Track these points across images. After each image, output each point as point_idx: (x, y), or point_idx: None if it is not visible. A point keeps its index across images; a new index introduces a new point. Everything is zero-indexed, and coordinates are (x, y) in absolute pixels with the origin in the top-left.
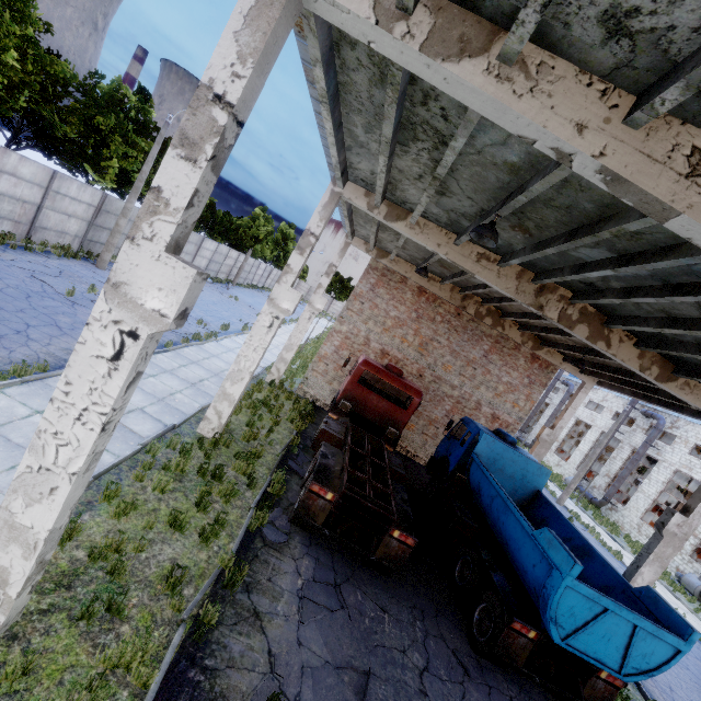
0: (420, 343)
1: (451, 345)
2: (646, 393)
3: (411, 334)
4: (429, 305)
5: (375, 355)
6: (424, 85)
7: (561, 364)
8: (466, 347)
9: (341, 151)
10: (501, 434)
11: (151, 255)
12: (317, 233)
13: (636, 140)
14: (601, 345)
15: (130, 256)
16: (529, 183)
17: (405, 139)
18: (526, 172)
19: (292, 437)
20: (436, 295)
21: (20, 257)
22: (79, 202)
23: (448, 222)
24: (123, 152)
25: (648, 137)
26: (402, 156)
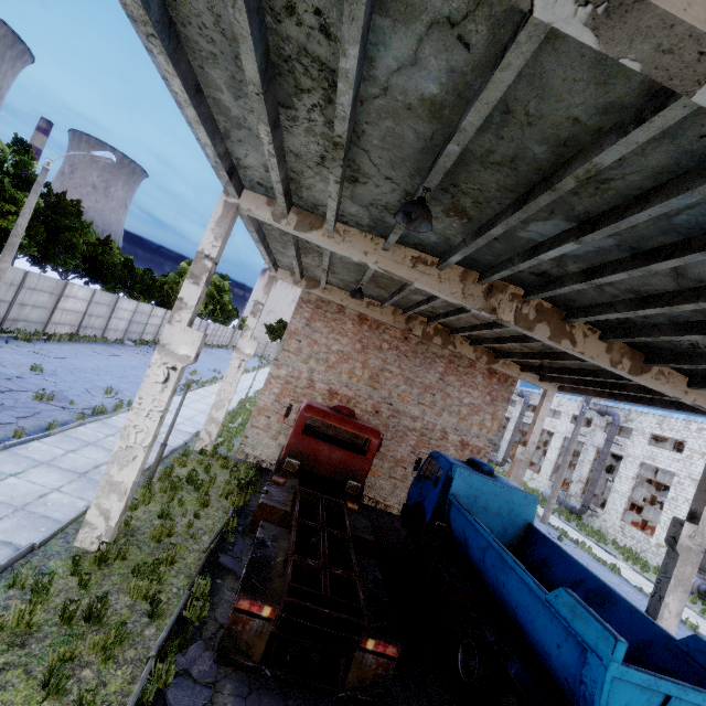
0: (370, 376)
1: (404, 373)
2: (613, 391)
3: (359, 367)
4: (373, 332)
5: (322, 397)
6: None
7: (519, 374)
8: (419, 373)
9: (215, 138)
10: (475, 464)
11: None
12: (213, 255)
13: None
14: (566, 344)
15: None
16: (459, 122)
17: (287, 95)
18: (452, 110)
19: (227, 519)
20: (378, 321)
21: None
22: None
23: (371, 224)
24: (1, 211)
25: None
26: (291, 128)
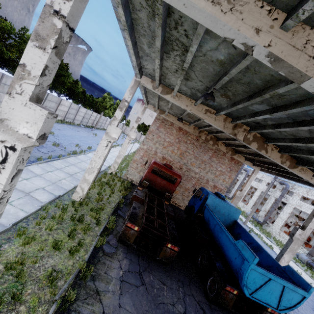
0: (180, 153)
1: (194, 154)
2: (283, 174)
3: (176, 149)
4: (184, 135)
5: (159, 159)
6: (175, 17)
7: (244, 161)
8: (201, 155)
9: (137, 58)
10: (218, 194)
11: (21, 103)
12: (128, 100)
13: (287, 38)
14: (263, 152)
15: (9, 104)
16: (229, 70)
17: (168, 50)
18: (227, 65)
19: (120, 199)
20: (187, 131)
21: None
22: None
23: (191, 94)
24: None
25: (293, 36)
26: (167, 59)
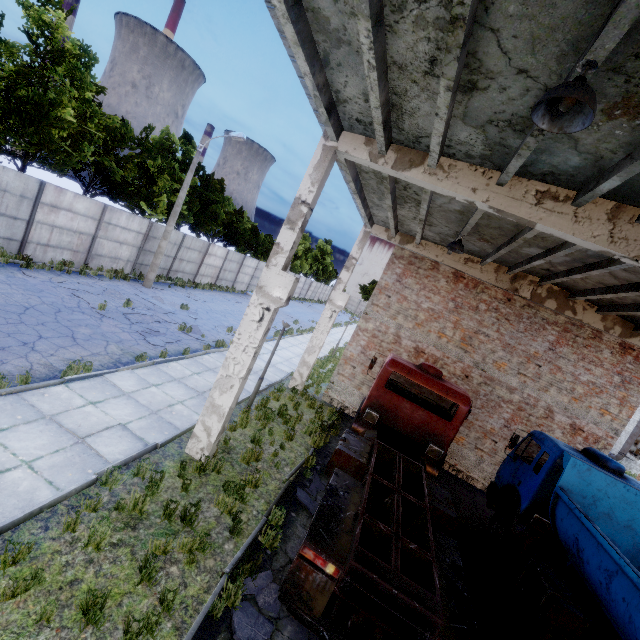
0: (461, 337)
1: (503, 338)
2: None
3: (449, 327)
4: (469, 291)
5: (407, 354)
6: None
7: None
8: (523, 339)
9: (314, 64)
10: (596, 457)
11: None
12: (309, 201)
13: None
14: None
15: None
16: None
17: None
18: None
19: (307, 456)
20: (477, 279)
21: (71, 280)
22: (129, 230)
23: (485, 152)
24: (173, 190)
25: None
26: (397, 24)
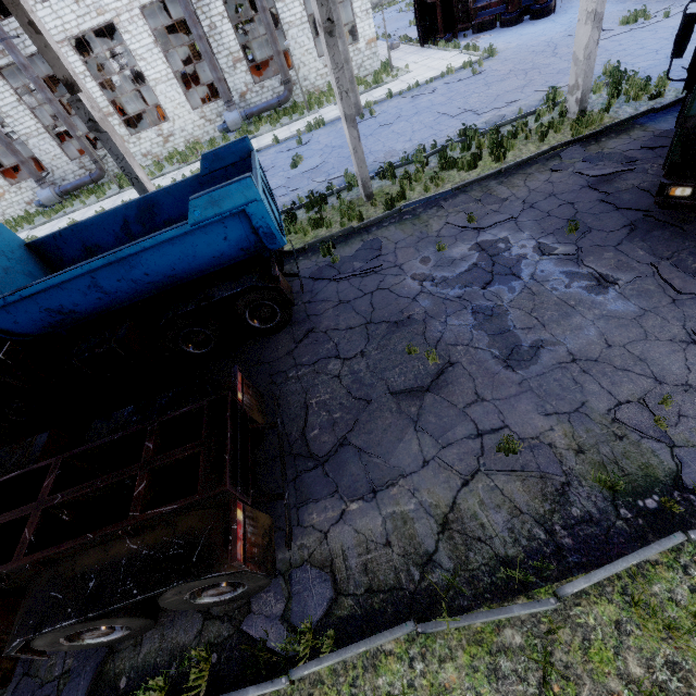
0: None
1: None
2: None
3: None
4: None
5: None
6: None
7: None
8: None
9: None
10: None
11: None
12: None
13: None
14: None
15: None
16: None
17: None
18: None
19: None
20: None
21: None
22: None
23: None
24: None
25: None
26: None
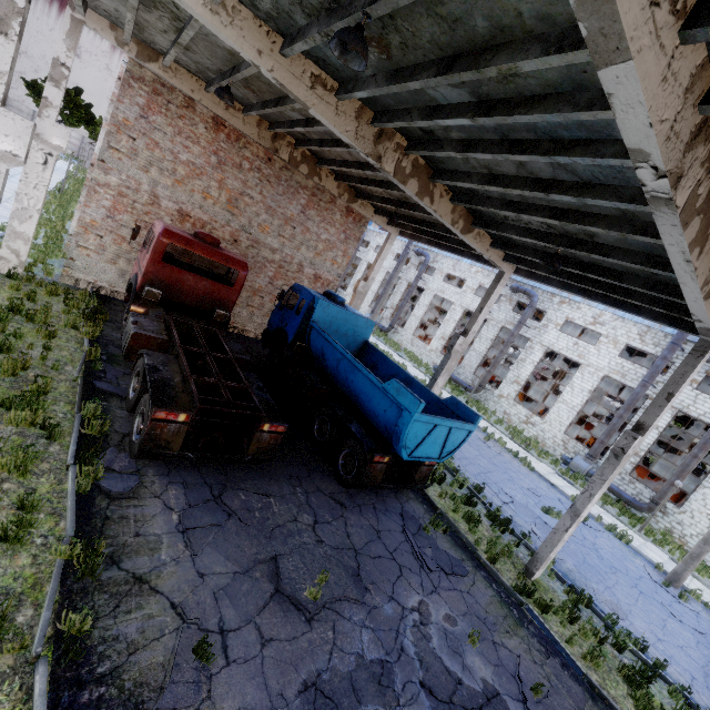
0: (228, 199)
1: (266, 200)
2: (441, 242)
3: (215, 187)
4: (232, 145)
5: (171, 218)
6: None
7: (373, 217)
8: (282, 203)
9: None
10: (332, 296)
11: None
12: None
13: None
14: (427, 201)
15: None
16: None
17: None
18: None
19: (87, 350)
20: (239, 131)
21: None
22: None
23: (272, 12)
24: None
25: None
26: None
